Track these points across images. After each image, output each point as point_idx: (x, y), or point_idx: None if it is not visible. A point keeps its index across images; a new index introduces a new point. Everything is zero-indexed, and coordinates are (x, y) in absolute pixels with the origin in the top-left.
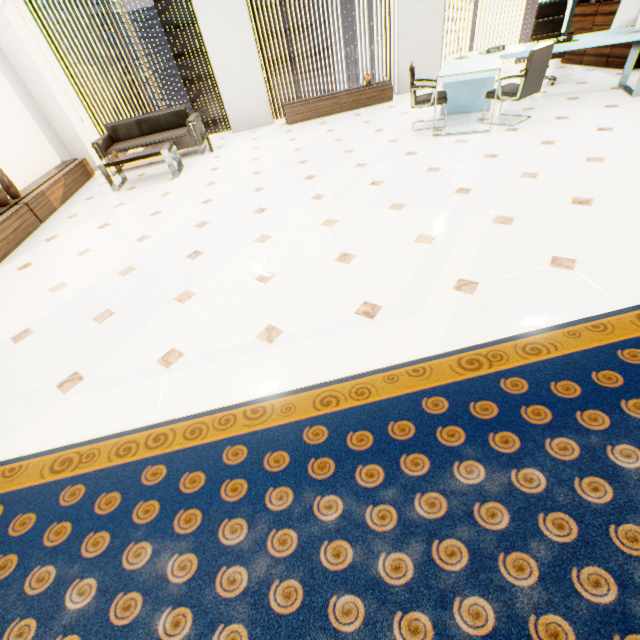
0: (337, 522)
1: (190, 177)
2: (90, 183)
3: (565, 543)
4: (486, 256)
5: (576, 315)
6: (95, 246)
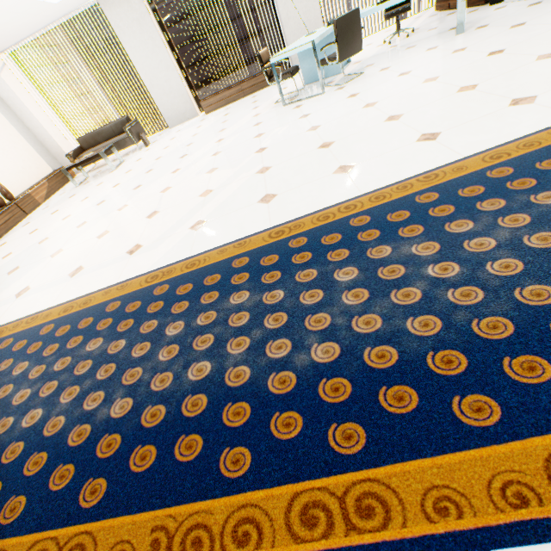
0: (18, 375)
1: (121, 168)
2: (70, 183)
3: (101, 380)
4: (228, 200)
5: (238, 237)
6: (41, 226)
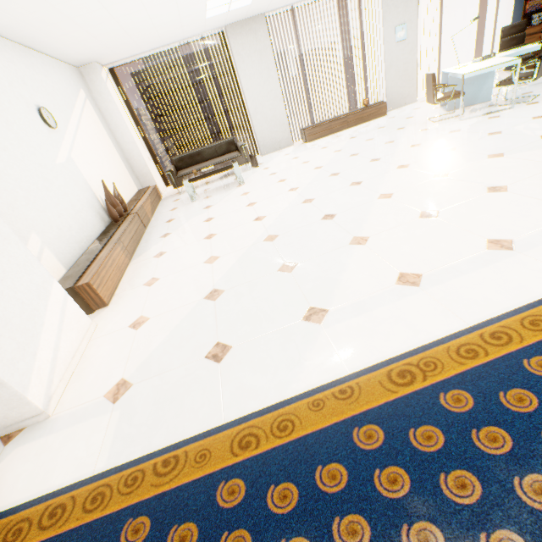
0: None
1: (255, 181)
2: (163, 202)
3: None
4: None
5: None
6: (216, 231)
